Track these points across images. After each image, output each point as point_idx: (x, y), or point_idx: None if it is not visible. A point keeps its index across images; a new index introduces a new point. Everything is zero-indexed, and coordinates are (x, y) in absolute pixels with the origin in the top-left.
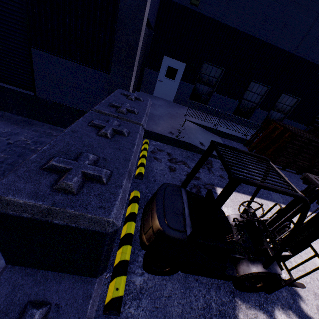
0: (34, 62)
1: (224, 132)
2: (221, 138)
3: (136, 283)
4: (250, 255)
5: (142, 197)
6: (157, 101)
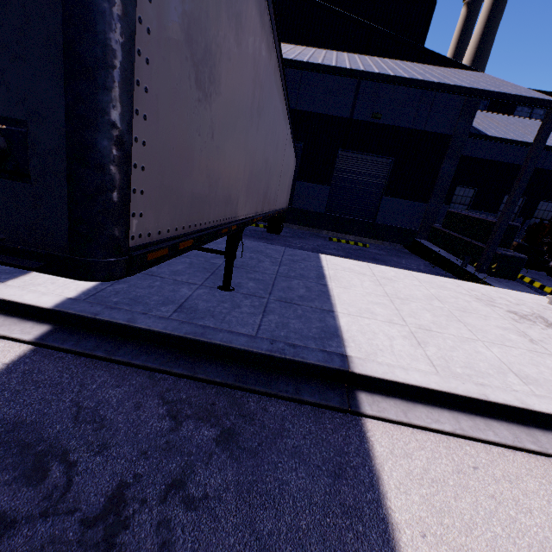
0: (381, 203)
1: None
2: None
3: None
4: None
5: None
6: None
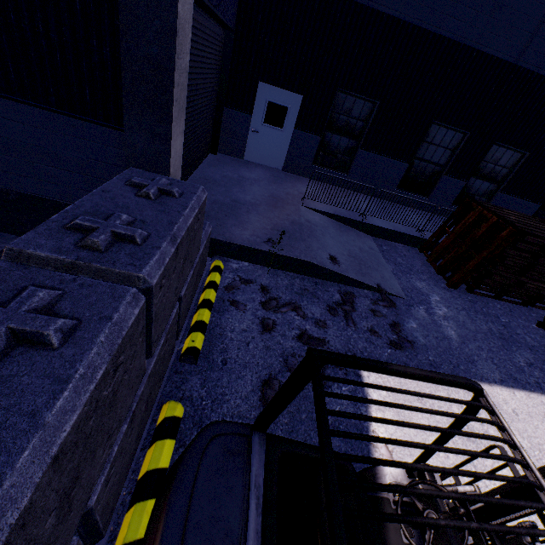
0: None
1: (379, 227)
2: (375, 240)
3: None
4: None
5: (188, 413)
6: (250, 172)
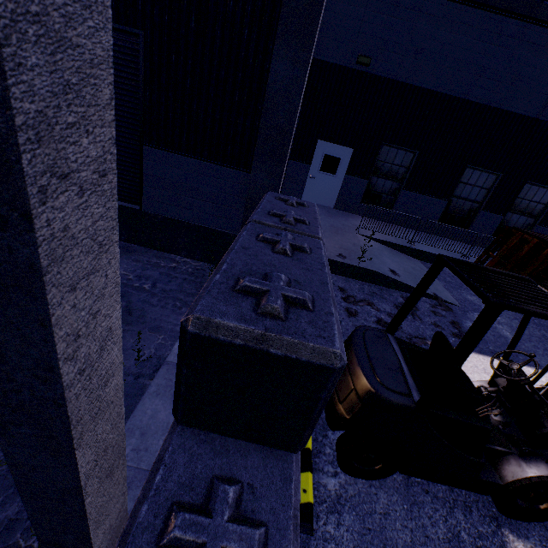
0: (144, 164)
1: (427, 252)
2: (423, 263)
3: (329, 487)
4: (521, 447)
5: None
6: None
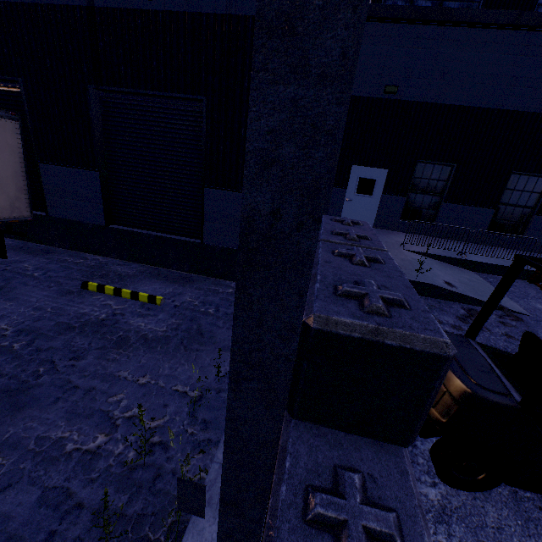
0: (205, 203)
1: (480, 262)
2: (478, 274)
3: (431, 497)
4: None
5: None
6: None
